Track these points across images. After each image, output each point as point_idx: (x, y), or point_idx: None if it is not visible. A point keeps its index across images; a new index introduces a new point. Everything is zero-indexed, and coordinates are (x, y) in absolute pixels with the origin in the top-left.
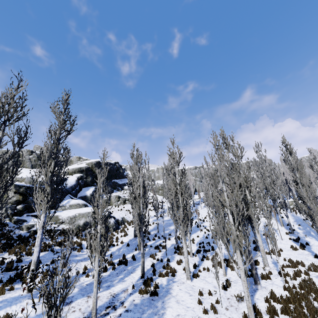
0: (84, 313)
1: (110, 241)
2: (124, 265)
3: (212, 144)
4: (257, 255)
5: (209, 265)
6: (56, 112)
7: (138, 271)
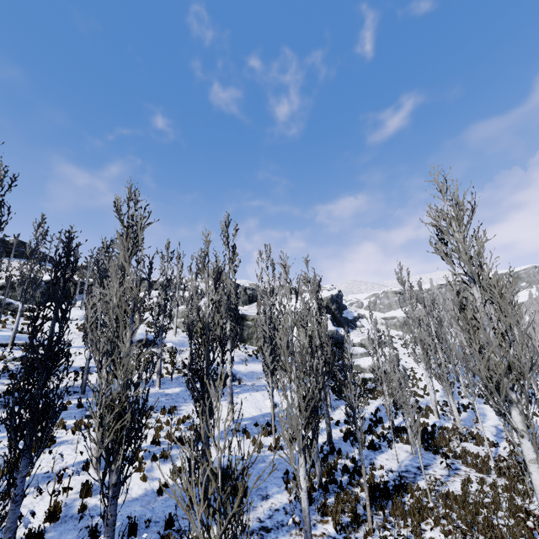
0: (492, 432)
1: (425, 390)
2: (470, 409)
3: None
4: None
5: None
6: (404, 282)
7: (490, 414)
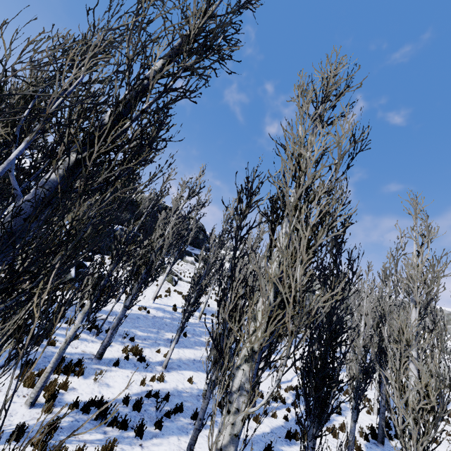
0: None
1: None
2: None
3: None
4: None
5: None
6: None
7: None
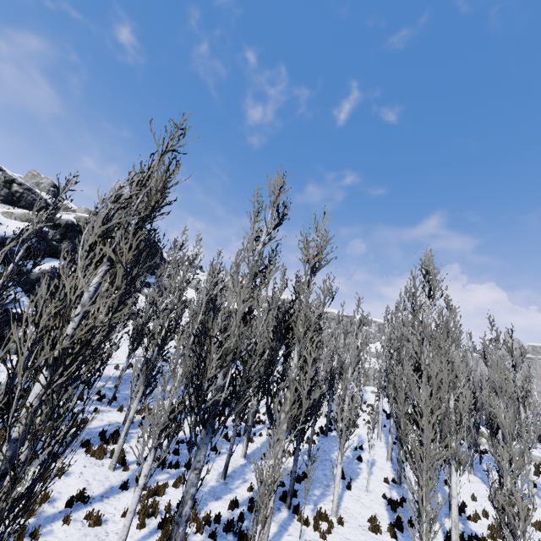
0: None
1: None
2: None
3: (158, 147)
4: (276, 515)
5: (126, 507)
6: None
7: None
